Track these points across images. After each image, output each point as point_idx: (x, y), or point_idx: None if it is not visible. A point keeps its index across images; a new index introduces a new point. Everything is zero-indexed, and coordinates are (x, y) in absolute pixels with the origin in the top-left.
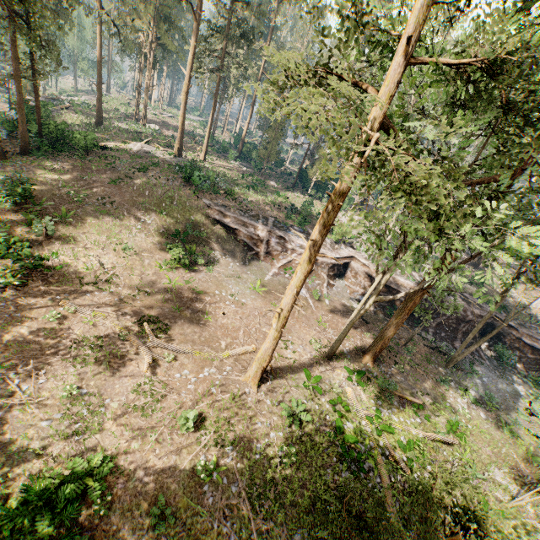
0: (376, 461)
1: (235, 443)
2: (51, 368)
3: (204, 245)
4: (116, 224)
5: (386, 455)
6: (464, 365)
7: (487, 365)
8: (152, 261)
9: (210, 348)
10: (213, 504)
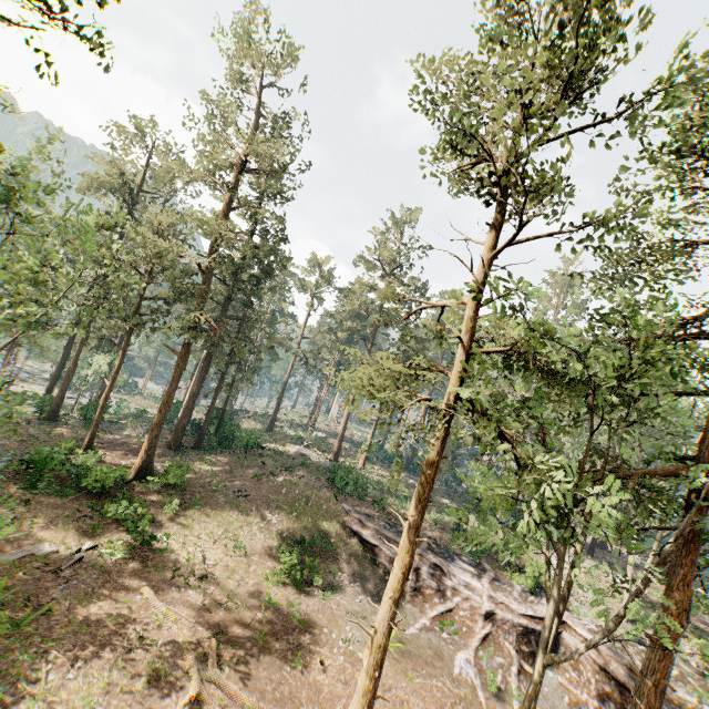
0: None
1: None
2: (89, 663)
3: (331, 562)
4: (240, 519)
5: None
6: None
7: None
8: (260, 567)
9: None
10: None
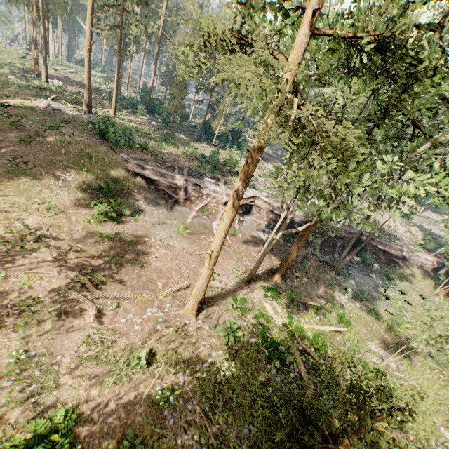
0: (294, 356)
1: (185, 368)
2: None
3: (127, 197)
4: (35, 184)
5: (300, 349)
6: (343, 271)
7: (356, 268)
8: (79, 217)
9: (149, 290)
10: (174, 424)
